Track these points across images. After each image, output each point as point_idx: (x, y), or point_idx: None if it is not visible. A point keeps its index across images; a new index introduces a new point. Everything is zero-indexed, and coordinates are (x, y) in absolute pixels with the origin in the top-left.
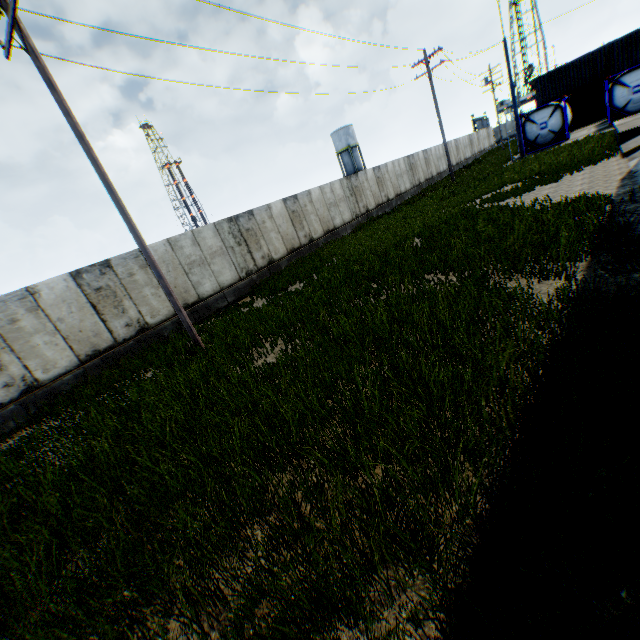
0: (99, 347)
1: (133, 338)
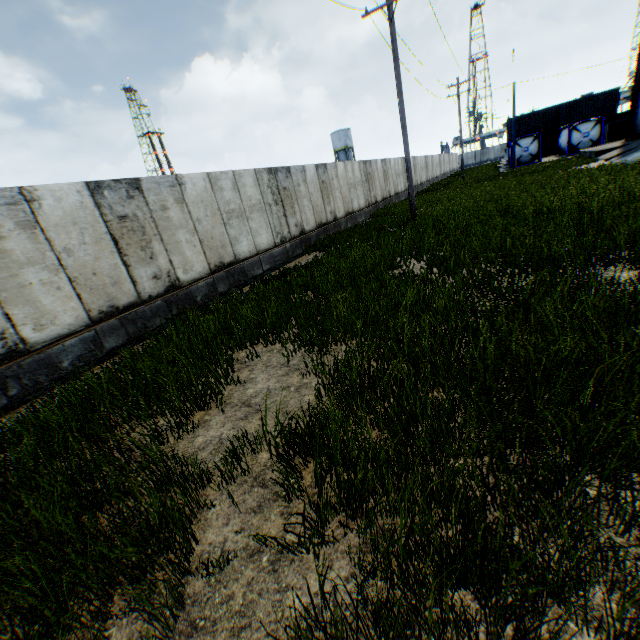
0: (322, 221)
1: (332, 223)
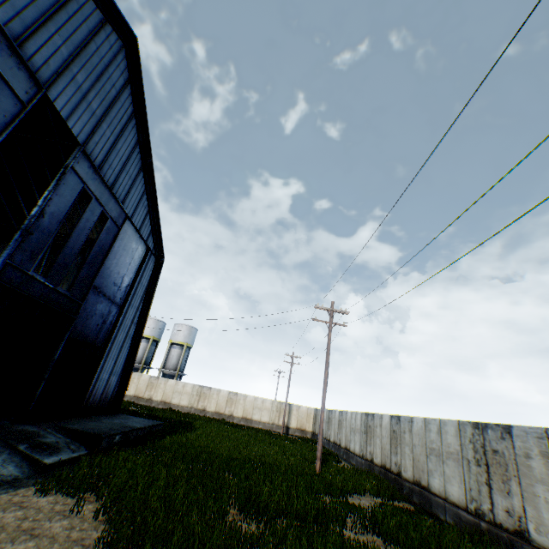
0: (386, 464)
1: (395, 474)
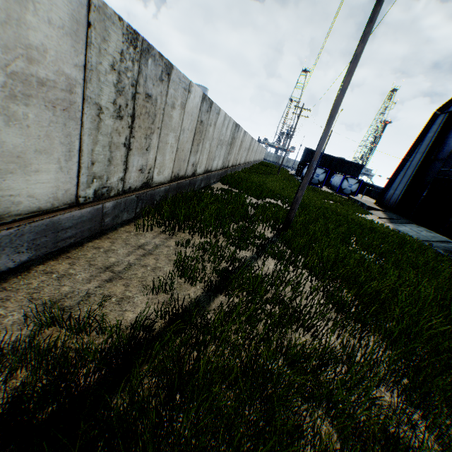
0: (180, 172)
1: (189, 177)
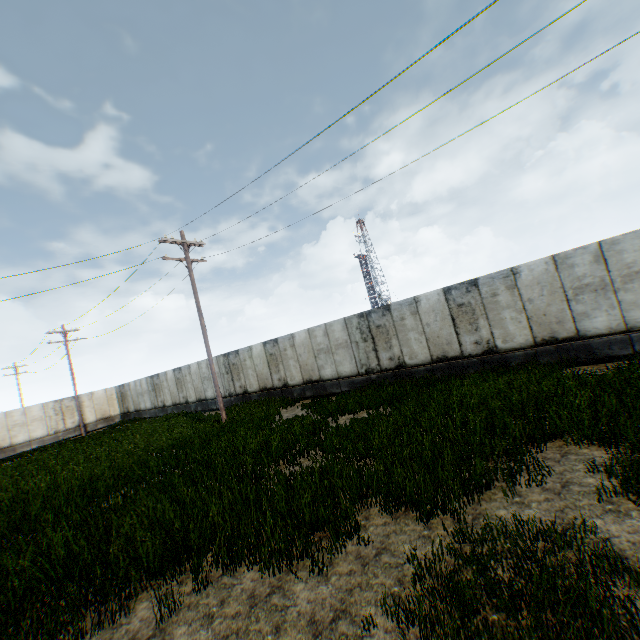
0: (267, 386)
1: (280, 388)
